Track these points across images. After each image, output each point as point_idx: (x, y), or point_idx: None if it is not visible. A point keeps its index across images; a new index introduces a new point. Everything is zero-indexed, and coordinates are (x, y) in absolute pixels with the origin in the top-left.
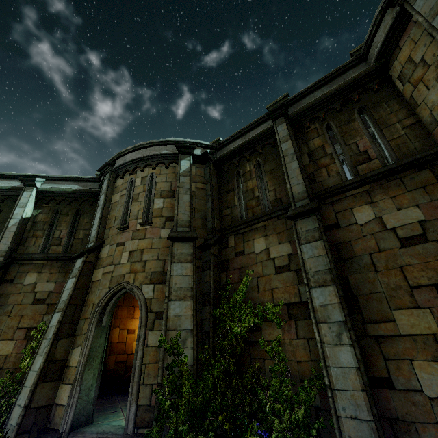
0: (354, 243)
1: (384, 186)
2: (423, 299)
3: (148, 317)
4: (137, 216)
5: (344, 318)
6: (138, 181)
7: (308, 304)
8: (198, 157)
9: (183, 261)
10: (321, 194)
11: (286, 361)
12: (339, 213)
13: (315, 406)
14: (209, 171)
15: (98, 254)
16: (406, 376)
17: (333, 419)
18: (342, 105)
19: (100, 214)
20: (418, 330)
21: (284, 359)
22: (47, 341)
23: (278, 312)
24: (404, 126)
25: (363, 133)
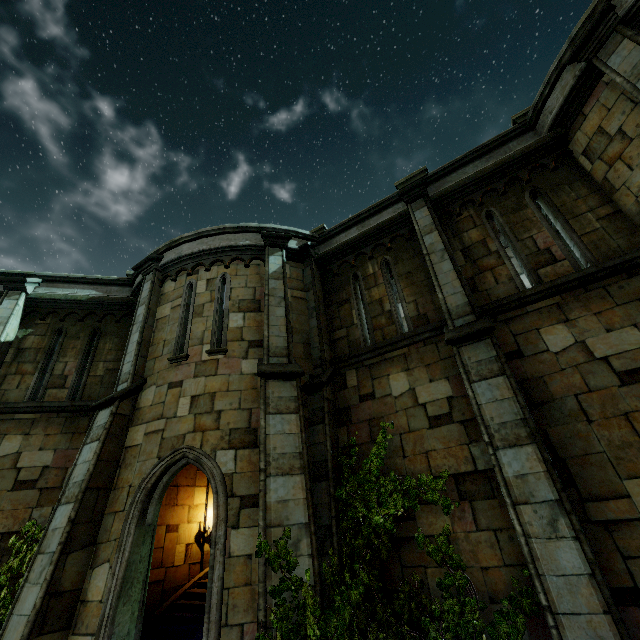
0: (548, 379)
1: (583, 298)
2: None
3: (228, 506)
4: (202, 340)
5: (557, 495)
6: (202, 286)
7: (496, 474)
8: (294, 252)
9: (284, 410)
10: (491, 308)
11: (463, 569)
12: (520, 336)
13: None
14: (311, 273)
15: (136, 402)
16: None
17: None
18: (506, 186)
19: (138, 336)
20: None
21: (460, 566)
22: (47, 558)
23: (443, 488)
24: (599, 217)
25: (541, 224)
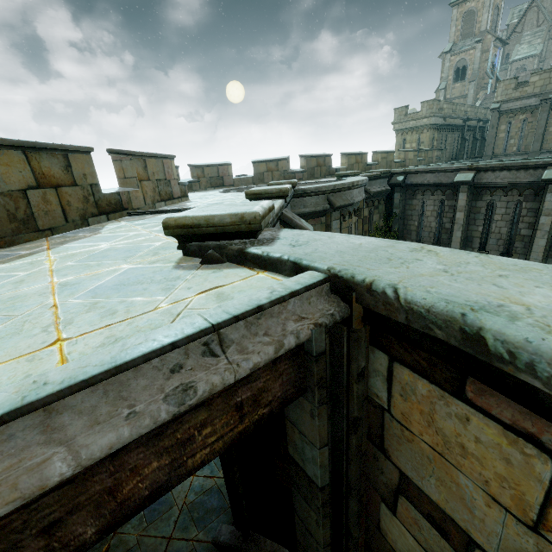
0: None
1: None
2: None
3: None
4: None
5: None
6: None
7: None
8: None
9: None
10: None
11: None
12: None
13: None
14: None
15: None
16: None
17: None
18: None
19: None
20: None
21: None
22: None
23: None
24: None
25: None
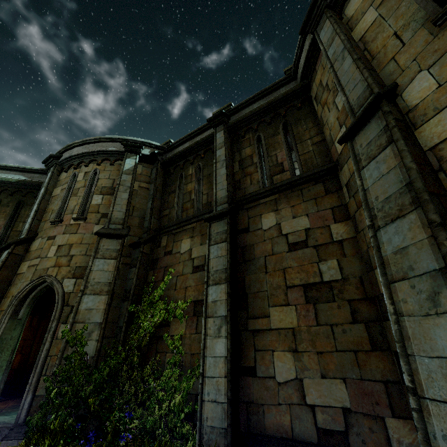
0: (256, 246)
1: (289, 196)
2: (293, 297)
3: (63, 311)
4: (73, 211)
5: (226, 313)
6: (81, 176)
7: (204, 300)
8: (146, 157)
9: (107, 257)
10: (241, 200)
11: (183, 354)
12: (251, 219)
13: (196, 394)
14: (155, 171)
15: (29, 247)
16: (266, 365)
17: (198, 403)
18: (272, 119)
19: (36, 206)
20: (283, 325)
21: (181, 352)
22: None
23: (185, 308)
24: (313, 143)
25: (283, 146)
